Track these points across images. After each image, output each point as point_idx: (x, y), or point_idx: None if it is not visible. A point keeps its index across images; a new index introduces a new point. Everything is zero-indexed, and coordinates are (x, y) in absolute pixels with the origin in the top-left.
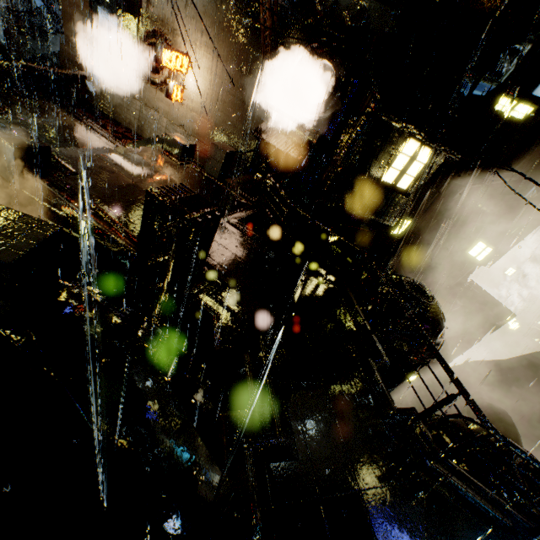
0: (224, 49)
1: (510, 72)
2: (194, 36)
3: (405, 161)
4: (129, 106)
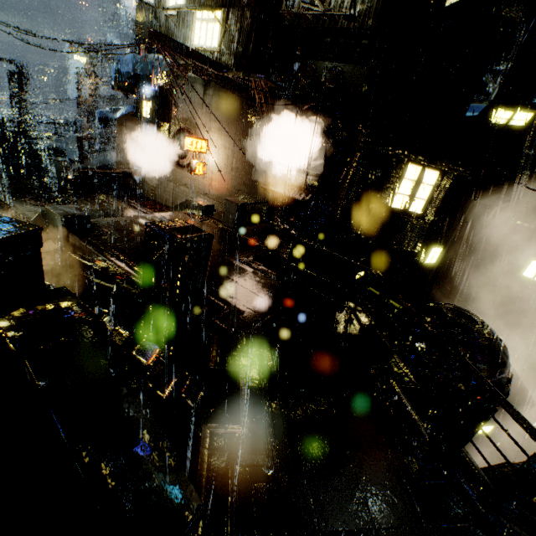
0: (233, 129)
1: (496, 89)
2: (210, 126)
3: (411, 186)
4: (165, 188)
